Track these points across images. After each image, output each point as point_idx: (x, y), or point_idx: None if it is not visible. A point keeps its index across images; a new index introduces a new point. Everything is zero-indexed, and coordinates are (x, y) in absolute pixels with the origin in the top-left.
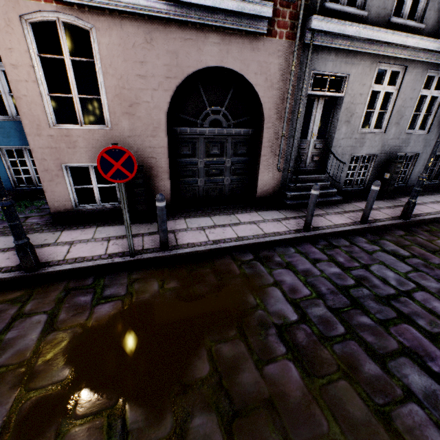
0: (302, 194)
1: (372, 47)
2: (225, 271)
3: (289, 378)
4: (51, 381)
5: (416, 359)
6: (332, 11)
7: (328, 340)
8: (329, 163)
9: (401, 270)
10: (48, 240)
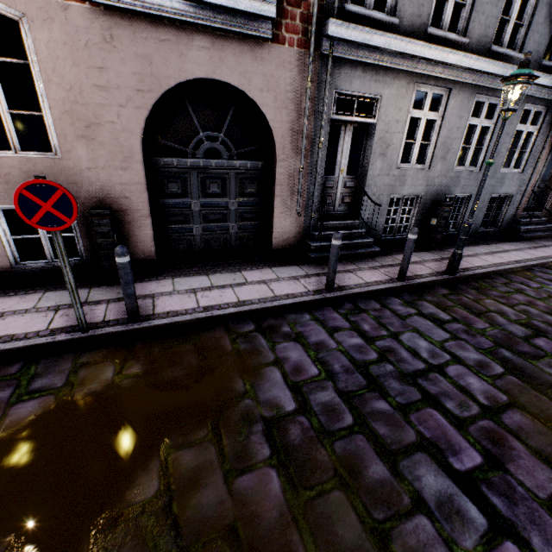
0: (329, 244)
1: (408, 63)
2: (213, 348)
3: (267, 493)
4: None
5: (435, 454)
6: (355, 15)
7: (329, 436)
8: (363, 206)
9: (436, 338)
10: None
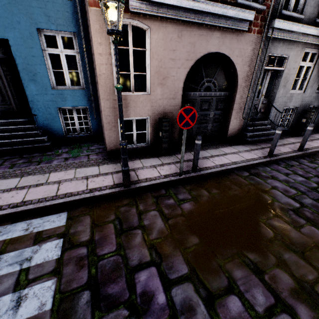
0: (256, 134)
1: (304, 38)
2: (239, 182)
3: (317, 234)
4: (192, 243)
5: None
6: (284, 15)
7: None
8: (271, 113)
9: None
10: (117, 168)
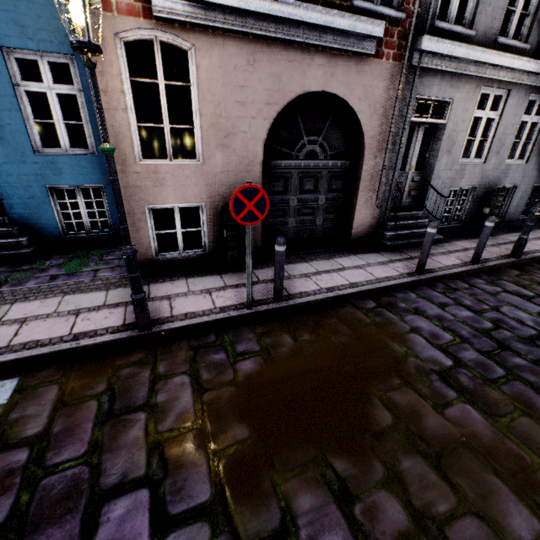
0: (401, 233)
1: (478, 70)
2: (354, 321)
3: (473, 419)
4: (235, 439)
5: None
6: (440, 30)
7: (493, 382)
8: (428, 198)
9: (532, 310)
10: None
